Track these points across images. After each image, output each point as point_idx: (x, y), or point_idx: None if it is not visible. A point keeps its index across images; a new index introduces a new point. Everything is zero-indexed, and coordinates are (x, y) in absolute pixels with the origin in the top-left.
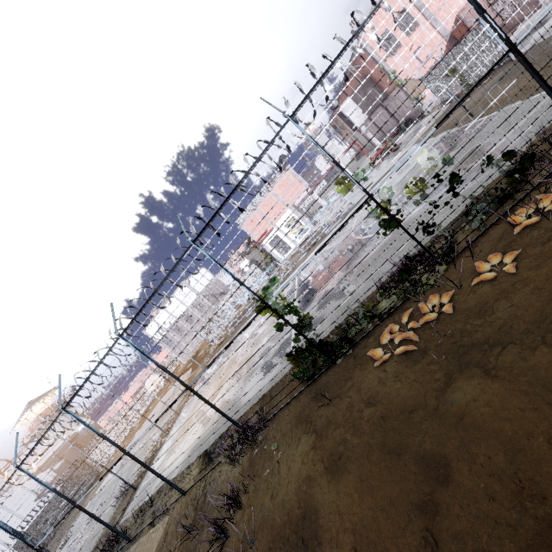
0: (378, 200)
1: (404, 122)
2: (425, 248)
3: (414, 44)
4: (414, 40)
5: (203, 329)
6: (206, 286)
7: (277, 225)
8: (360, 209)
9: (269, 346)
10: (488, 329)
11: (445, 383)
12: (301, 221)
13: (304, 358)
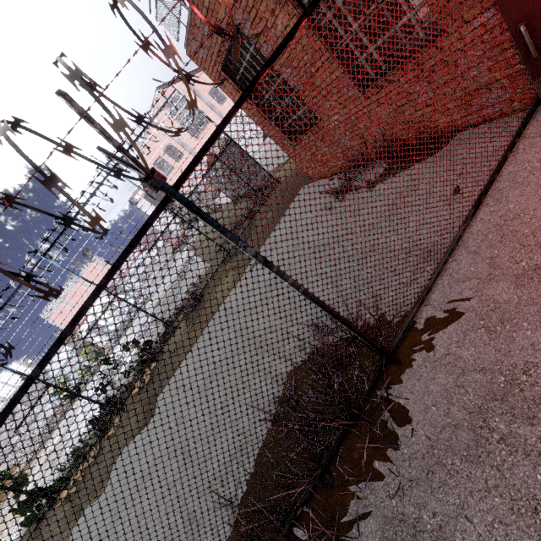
0: (154, 304)
1: (193, 217)
2: (101, 404)
3: (183, 167)
4: (183, 165)
5: (4, 450)
6: (18, 386)
7: (92, 312)
8: (44, 393)
9: (47, 473)
10: (97, 475)
11: (70, 520)
12: (117, 304)
13: (27, 507)
